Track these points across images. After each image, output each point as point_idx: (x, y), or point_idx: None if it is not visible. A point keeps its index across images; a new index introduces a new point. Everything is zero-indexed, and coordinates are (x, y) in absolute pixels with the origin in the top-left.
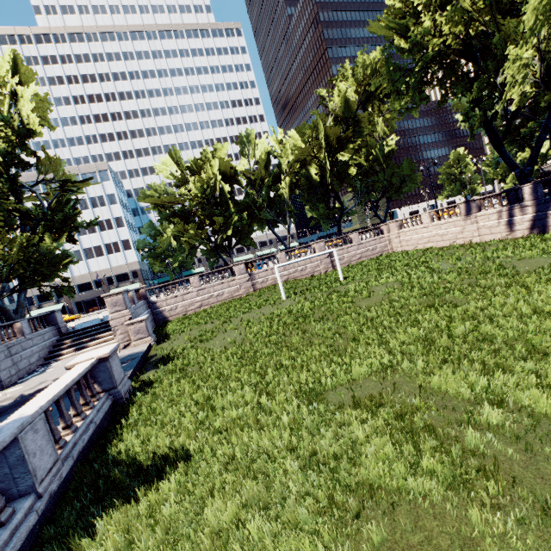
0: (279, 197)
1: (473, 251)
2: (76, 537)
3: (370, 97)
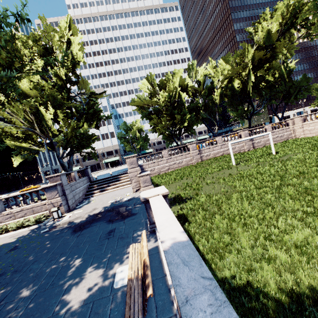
0: (211, 103)
1: None
2: None
3: (290, 28)
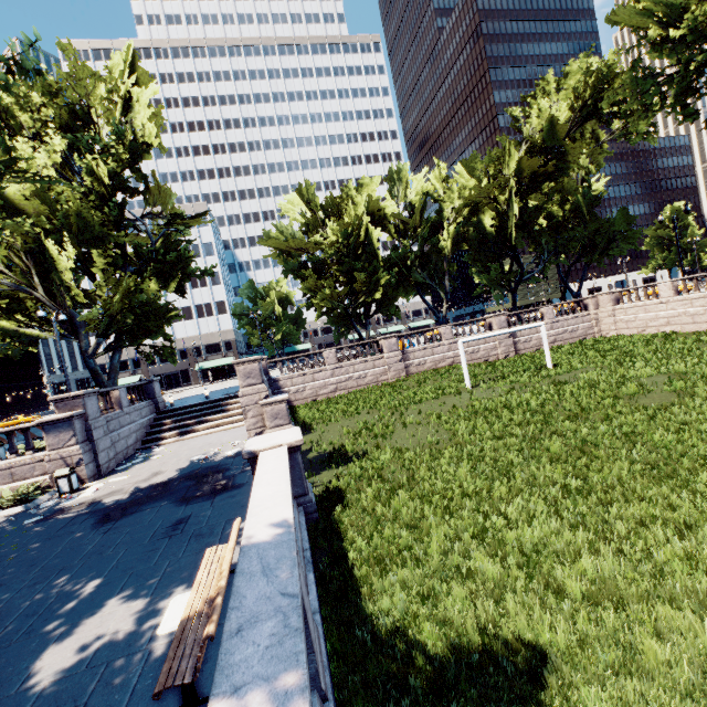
0: (436, 253)
1: None
2: None
3: (591, 116)
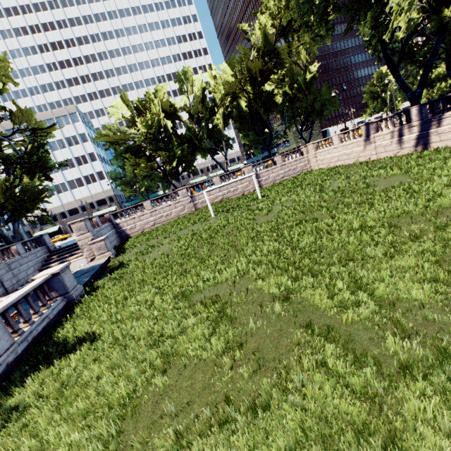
0: (216, 128)
1: (363, 169)
2: (12, 387)
3: (286, 29)
